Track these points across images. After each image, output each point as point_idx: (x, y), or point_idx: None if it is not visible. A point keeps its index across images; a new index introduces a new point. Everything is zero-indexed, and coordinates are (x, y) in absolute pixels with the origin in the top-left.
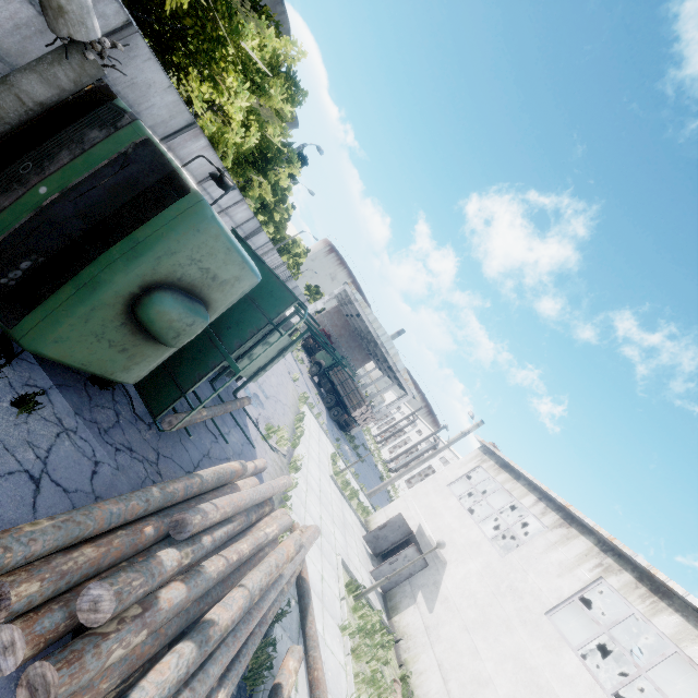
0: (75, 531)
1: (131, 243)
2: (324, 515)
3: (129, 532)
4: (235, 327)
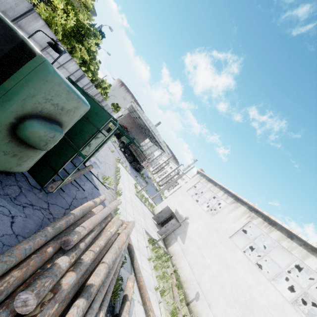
0: (4, 267)
1: (2, 91)
2: (135, 212)
3: (38, 255)
4: (79, 134)
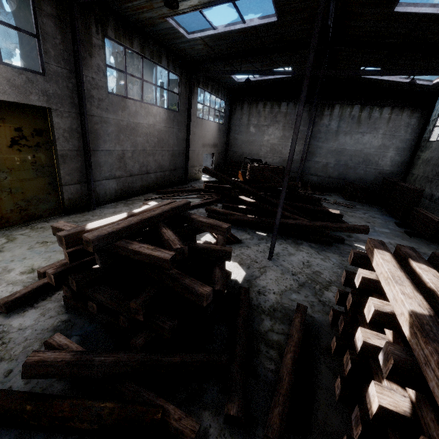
0: None
1: None
2: None
3: None
4: None
